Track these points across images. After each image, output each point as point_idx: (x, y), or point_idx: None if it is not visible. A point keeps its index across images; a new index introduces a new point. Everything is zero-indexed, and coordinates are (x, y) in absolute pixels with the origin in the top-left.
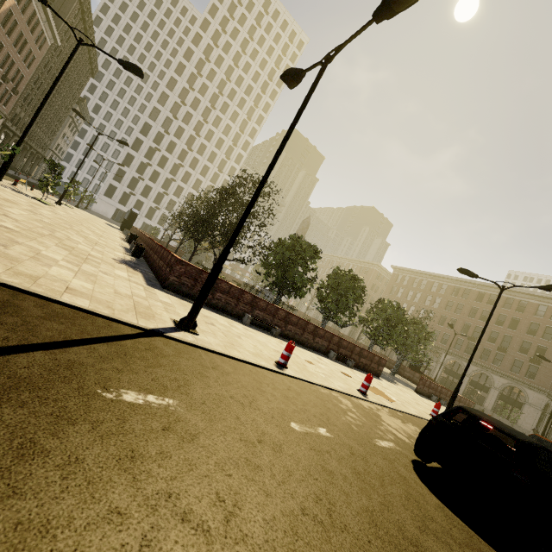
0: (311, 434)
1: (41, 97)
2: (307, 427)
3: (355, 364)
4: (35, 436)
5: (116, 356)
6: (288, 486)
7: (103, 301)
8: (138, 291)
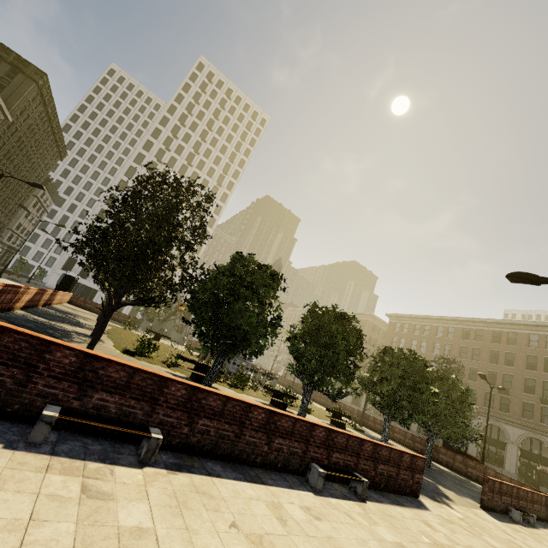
0: None
1: None
2: None
3: (369, 480)
4: None
5: None
6: None
7: None
8: None
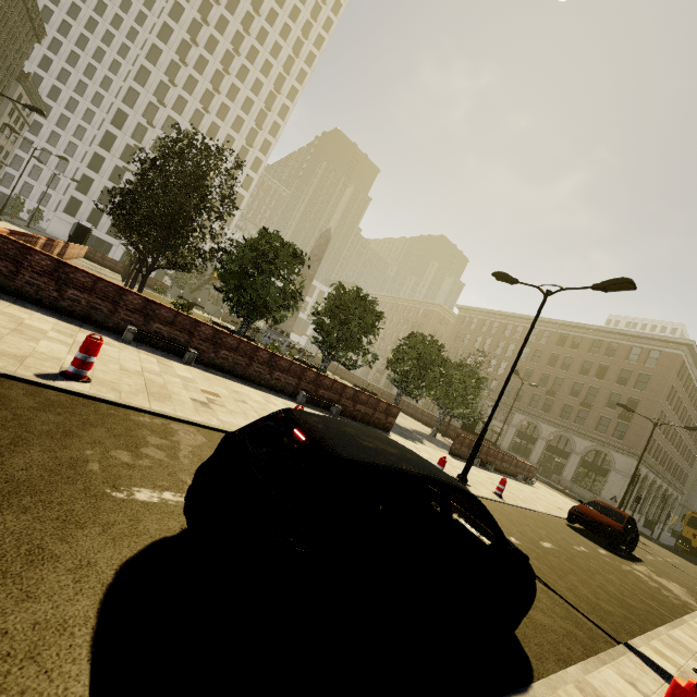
0: None
1: None
2: None
3: (348, 413)
4: None
5: None
6: None
7: None
8: None
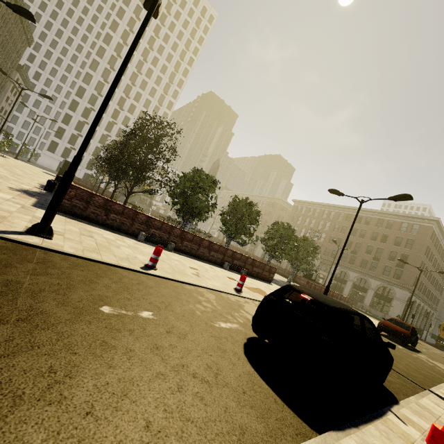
0: (124, 316)
1: None
2: (125, 310)
3: (249, 273)
4: None
5: None
6: (7, 360)
7: None
8: (8, 207)
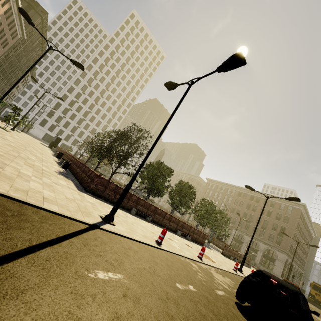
0: (187, 290)
1: (8, 65)
2: (184, 285)
3: (191, 238)
4: (71, 309)
5: (84, 246)
6: None
7: (63, 205)
8: (76, 195)
